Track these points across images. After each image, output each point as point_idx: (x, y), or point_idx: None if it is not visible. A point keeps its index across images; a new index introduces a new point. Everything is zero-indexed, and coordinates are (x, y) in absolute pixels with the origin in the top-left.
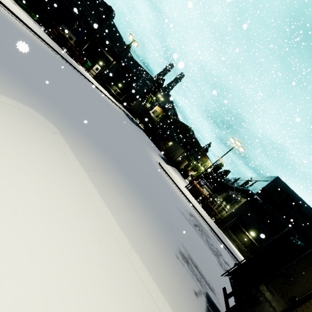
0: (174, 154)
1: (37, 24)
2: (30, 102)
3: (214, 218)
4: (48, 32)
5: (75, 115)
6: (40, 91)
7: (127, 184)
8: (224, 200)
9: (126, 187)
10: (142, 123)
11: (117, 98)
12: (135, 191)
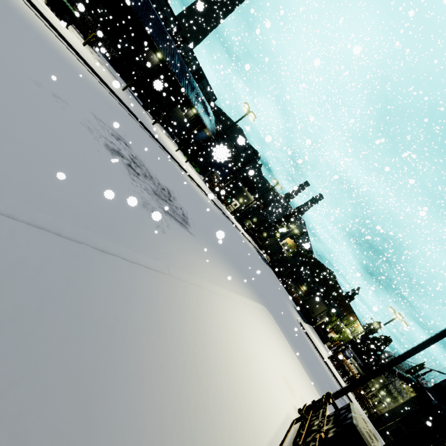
0: (314, 310)
1: (199, 175)
2: (255, 296)
3: (368, 410)
4: (206, 181)
5: (260, 292)
6: (249, 280)
7: (300, 356)
8: (382, 387)
9: (300, 359)
10: (273, 261)
11: (249, 232)
12: (305, 363)
